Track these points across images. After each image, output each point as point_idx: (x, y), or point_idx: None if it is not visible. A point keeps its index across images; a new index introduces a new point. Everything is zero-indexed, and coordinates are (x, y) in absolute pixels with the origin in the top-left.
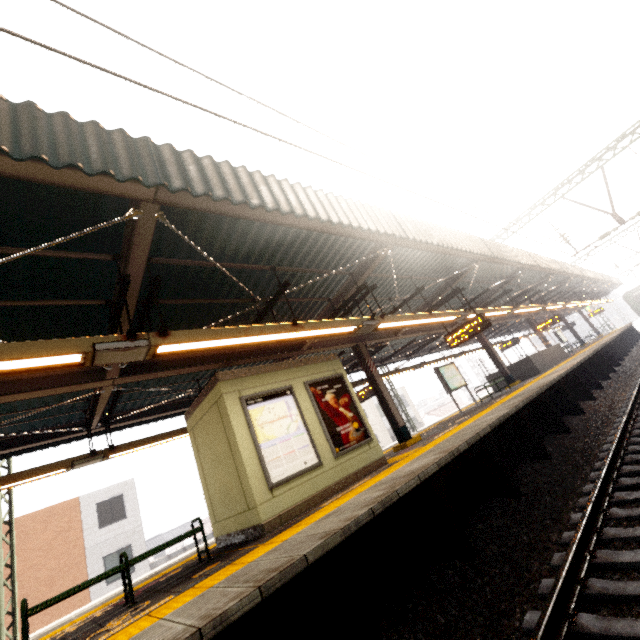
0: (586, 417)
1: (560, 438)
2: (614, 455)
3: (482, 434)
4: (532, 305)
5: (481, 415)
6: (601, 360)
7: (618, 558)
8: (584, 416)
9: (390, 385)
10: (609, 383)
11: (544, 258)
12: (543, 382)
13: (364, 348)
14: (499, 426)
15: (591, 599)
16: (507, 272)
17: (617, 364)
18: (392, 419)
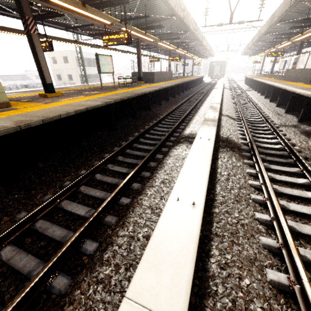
0: (149, 113)
1: (130, 120)
2: (131, 142)
3: (64, 116)
4: (170, 44)
5: (97, 97)
6: (178, 88)
7: (68, 207)
8: (149, 112)
9: (80, 49)
10: (173, 100)
11: (191, 17)
12: (142, 91)
13: (27, 3)
14: (89, 111)
15: (33, 230)
16: (168, 12)
17: (183, 92)
18: (43, 76)
